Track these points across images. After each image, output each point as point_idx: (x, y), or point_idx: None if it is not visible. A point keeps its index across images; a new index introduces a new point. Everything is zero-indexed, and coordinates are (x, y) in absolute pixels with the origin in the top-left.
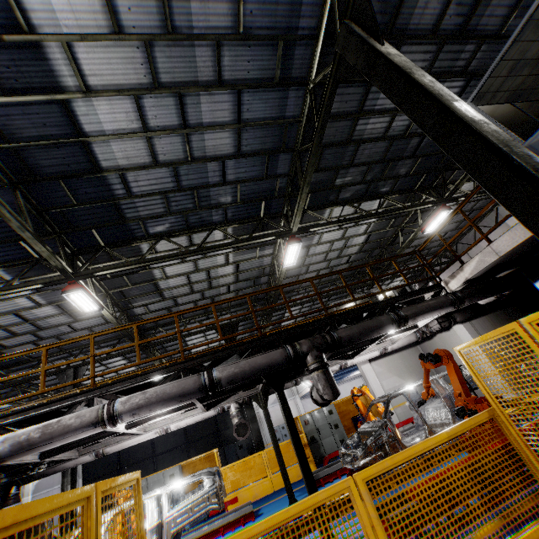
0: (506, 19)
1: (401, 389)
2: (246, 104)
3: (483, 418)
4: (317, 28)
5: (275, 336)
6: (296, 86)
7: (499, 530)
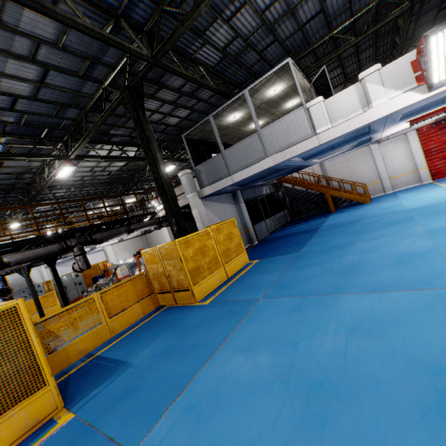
0: (210, 97)
1: (125, 262)
2: (51, 76)
3: (143, 273)
4: (115, 63)
5: (52, 235)
6: (94, 82)
7: (138, 300)
